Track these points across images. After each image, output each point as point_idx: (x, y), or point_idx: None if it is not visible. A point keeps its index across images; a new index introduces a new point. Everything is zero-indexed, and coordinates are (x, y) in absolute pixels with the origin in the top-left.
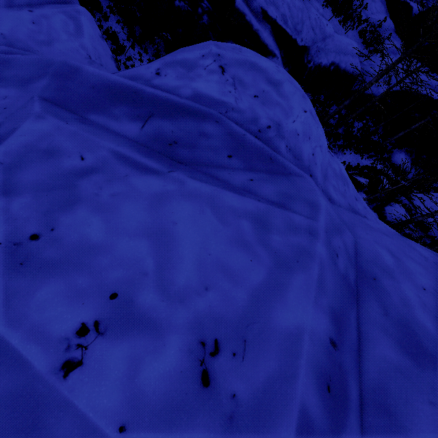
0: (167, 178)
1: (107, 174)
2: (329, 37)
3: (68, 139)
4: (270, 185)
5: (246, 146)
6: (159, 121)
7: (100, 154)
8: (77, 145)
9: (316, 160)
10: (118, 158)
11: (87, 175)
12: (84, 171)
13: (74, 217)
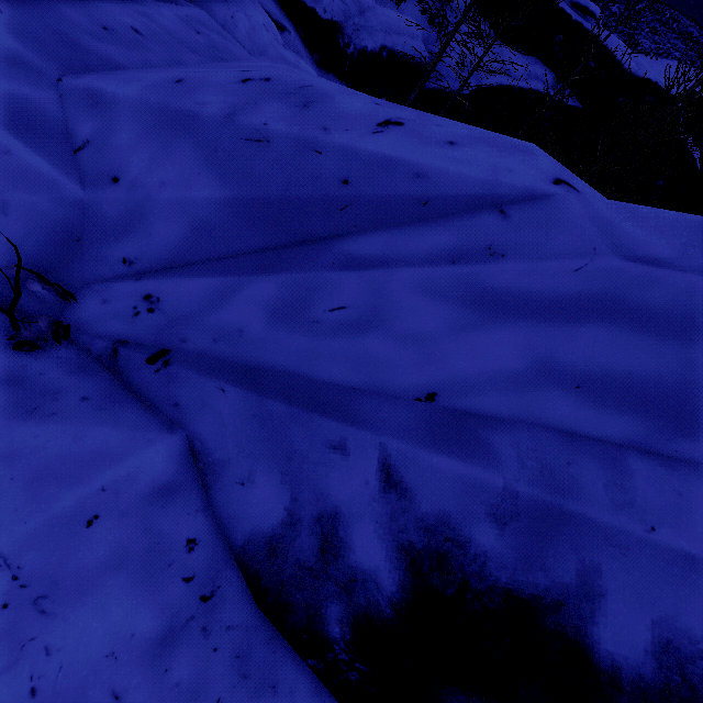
0: None
1: None
2: (369, 10)
3: None
4: None
5: None
6: None
7: None
8: None
9: (238, 24)
10: None
11: None
12: None
13: None
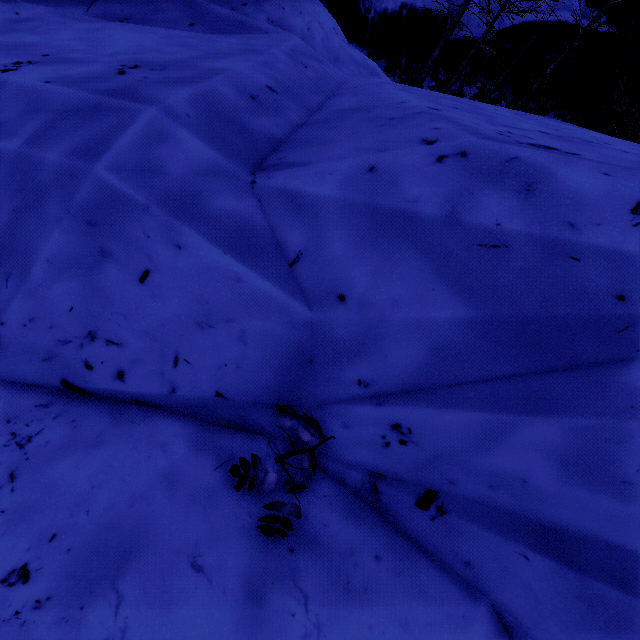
0: (108, 23)
1: (44, 22)
2: None
3: (1, 4)
4: (236, 36)
5: (211, 15)
6: (106, 4)
7: (35, 12)
8: (11, 7)
9: (314, 35)
10: (55, 14)
11: (23, 22)
12: (20, 20)
13: (11, 36)
